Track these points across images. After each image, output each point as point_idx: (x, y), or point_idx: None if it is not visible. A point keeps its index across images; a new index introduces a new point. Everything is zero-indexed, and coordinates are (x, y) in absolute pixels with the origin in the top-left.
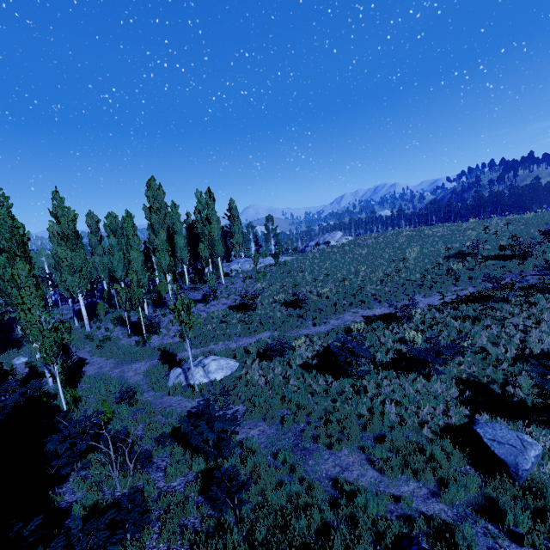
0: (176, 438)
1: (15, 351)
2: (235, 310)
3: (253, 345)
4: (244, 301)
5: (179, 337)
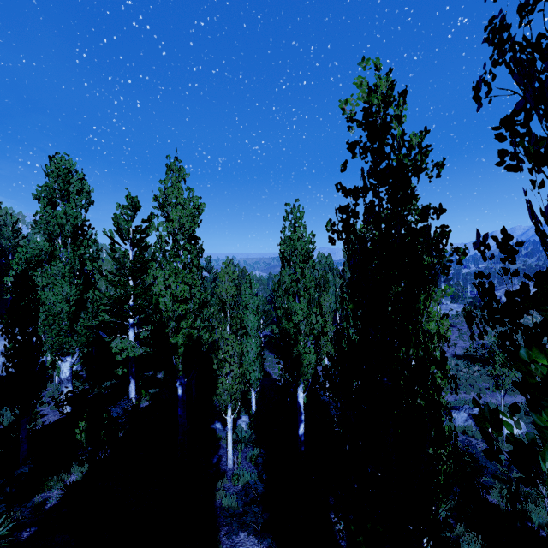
0: (545, 487)
1: (266, 356)
2: (468, 361)
3: (524, 407)
4: (487, 354)
5: (493, 386)
